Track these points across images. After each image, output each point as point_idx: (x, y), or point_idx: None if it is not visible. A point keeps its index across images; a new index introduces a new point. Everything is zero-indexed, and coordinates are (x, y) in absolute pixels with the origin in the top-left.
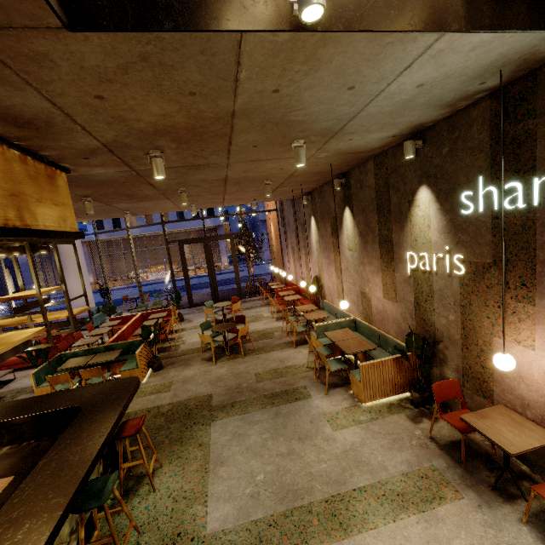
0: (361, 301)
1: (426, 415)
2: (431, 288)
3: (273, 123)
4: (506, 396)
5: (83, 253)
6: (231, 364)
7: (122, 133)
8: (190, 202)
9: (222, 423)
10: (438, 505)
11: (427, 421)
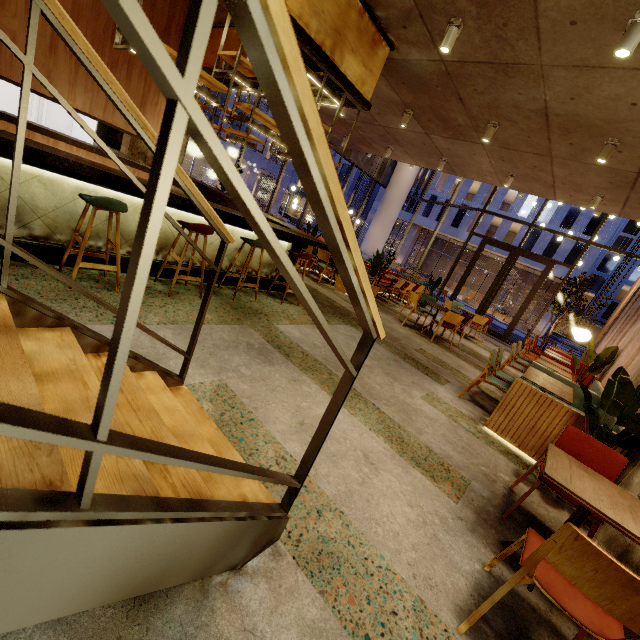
0: (635, 377)
1: (545, 493)
2: None
3: None
4: None
5: (411, 236)
6: (413, 334)
7: None
8: (509, 165)
9: (354, 330)
10: (421, 473)
11: (536, 492)
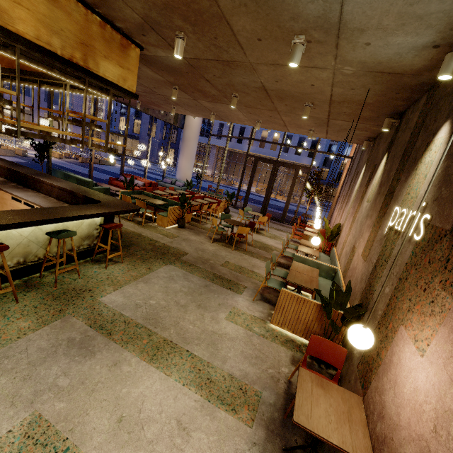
0: (349, 254)
1: (311, 368)
2: (391, 251)
3: (254, 2)
4: (375, 395)
5: (213, 154)
6: (220, 248)
7: (144, 5)
8: (255, 116)
9: (173, 268)
10: (225, 410)
11: None
